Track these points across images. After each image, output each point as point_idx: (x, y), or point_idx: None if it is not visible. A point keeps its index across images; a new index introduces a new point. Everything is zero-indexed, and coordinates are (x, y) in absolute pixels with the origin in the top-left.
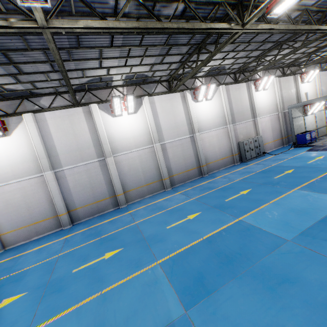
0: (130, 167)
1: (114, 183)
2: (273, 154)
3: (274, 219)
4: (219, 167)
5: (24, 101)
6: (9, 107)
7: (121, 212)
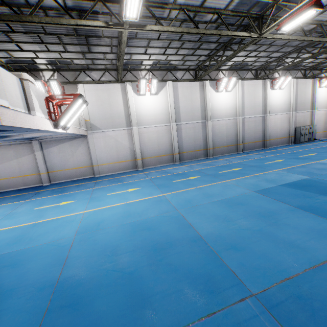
0: (219, 131)
1: (208, 140)
2: (322, 141)
3: None
4: (277, 144)
5: (168, 73)
6: (160, 75)
7: (213, 159)
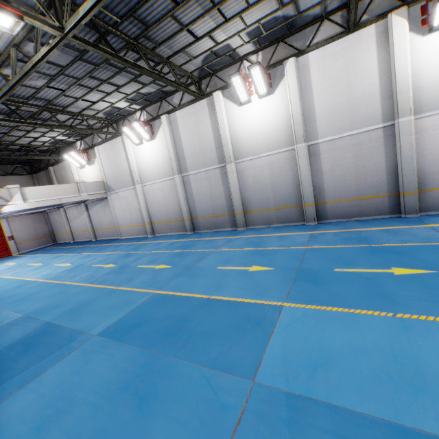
0: (255, 179)
1: (232, 198)
2: None
3: (321, 341)
4: None
5: (163, 103)
6: (154, 111)
7: (230, 234)
